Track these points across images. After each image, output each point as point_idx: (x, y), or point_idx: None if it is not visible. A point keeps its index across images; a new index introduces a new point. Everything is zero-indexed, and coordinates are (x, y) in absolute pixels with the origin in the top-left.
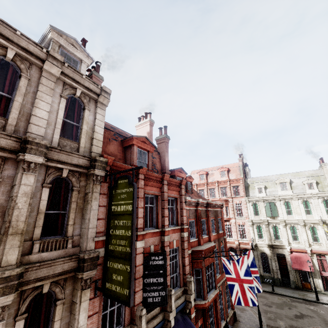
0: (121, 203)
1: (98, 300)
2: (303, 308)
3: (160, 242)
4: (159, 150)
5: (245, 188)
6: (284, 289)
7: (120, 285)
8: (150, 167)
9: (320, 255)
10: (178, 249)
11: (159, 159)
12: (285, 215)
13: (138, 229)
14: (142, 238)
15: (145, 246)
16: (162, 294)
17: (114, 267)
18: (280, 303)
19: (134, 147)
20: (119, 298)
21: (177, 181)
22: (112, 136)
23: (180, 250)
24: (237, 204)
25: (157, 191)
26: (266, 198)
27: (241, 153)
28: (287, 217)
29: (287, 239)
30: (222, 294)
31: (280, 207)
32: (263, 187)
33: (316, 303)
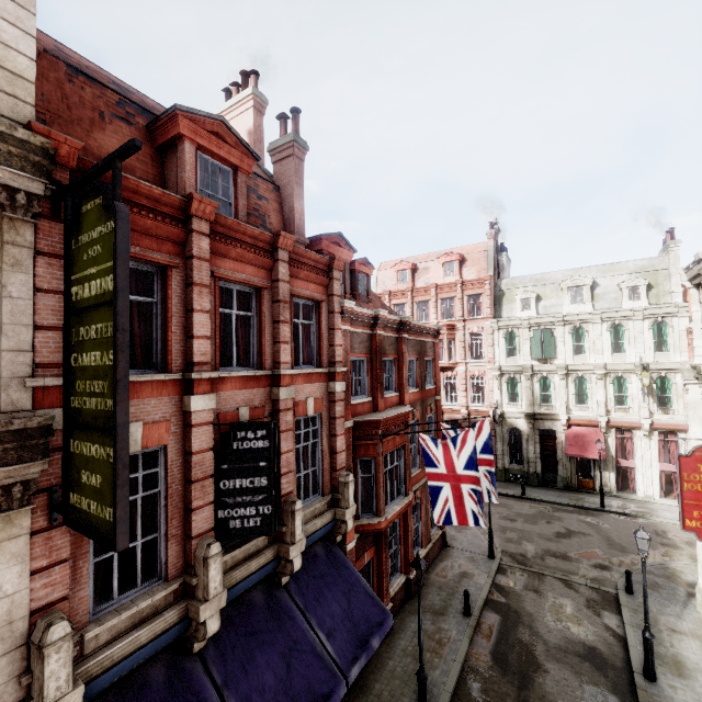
0: (91, 273)
1: (65, 532)
2: (574, 521)
3: (269, 401)
4: (279, 180)
5: (495, 300)
6: (544, 491)
7: (97, 498)
8: (244, 215)
9: (623, 430)
10: (321, 419)
11: (277, 205)
12: (570, 355)
13: (194, 367)
14: (208, 389)
15: (224, 409)
16: (264, 512)
17: (83, 454)
18: (533, 514)
19: (185, 147)
20: (95, 530)
21: (320, 258)
22: (112, 105)
23: (324, 421)
24: (474, 335)
25: (259, 277)
26: (536, 320)
27: (494, 220)
28: (573, 359)
29: (565, 401)
30: (421, 505)
31: (562, 339)
32: (532, 298)
33: (598, 512)
